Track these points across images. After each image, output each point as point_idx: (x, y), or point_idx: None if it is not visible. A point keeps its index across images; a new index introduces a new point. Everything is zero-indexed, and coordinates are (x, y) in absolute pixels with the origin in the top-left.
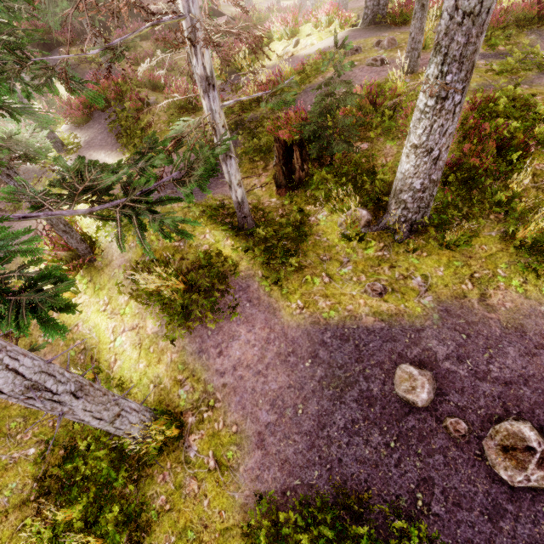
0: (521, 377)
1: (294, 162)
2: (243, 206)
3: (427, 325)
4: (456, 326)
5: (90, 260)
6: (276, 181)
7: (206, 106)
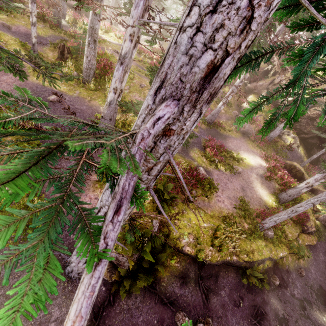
0: (81, 109)
1: (65, 51)
2: (35, 46)
3: (69, 96)
4: (77, 99)
5: None
6: (58, 56)
7: (30, 6)
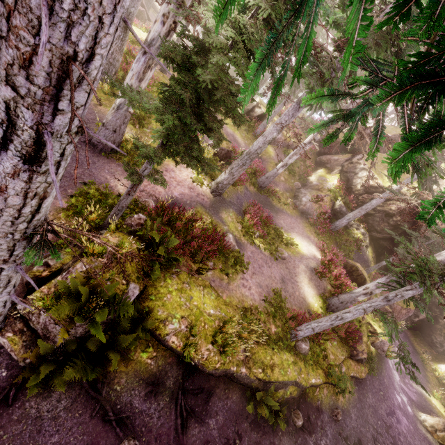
0: None
1: None
2: None
3: None
4: None
5: None
6: None
7: None
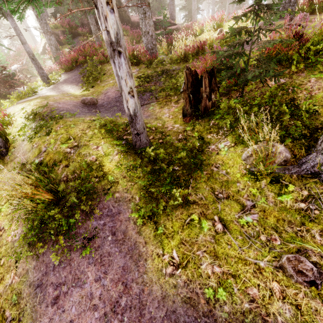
0: None
1: (202, 91)
2: (136, 120)
3: None
4: None
5: (2, 154)
6: (183, 110)
7: None
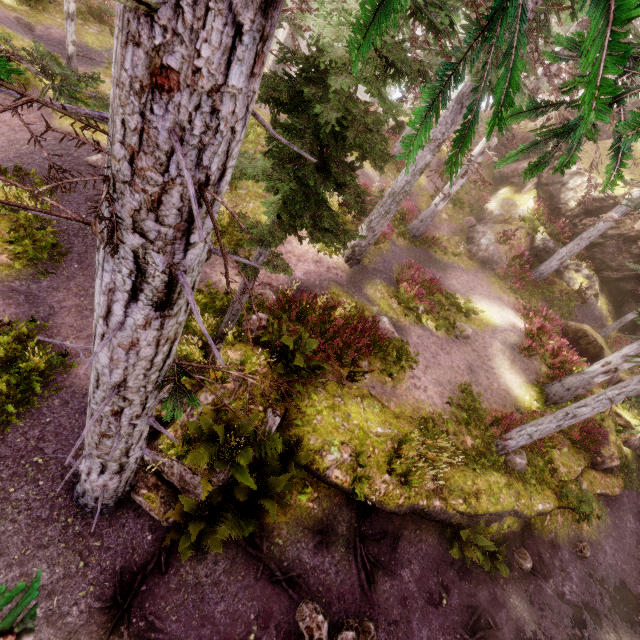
0: None
1: None
2: (72, 61)
3: None
4: None
5: None
6: None
7: None
